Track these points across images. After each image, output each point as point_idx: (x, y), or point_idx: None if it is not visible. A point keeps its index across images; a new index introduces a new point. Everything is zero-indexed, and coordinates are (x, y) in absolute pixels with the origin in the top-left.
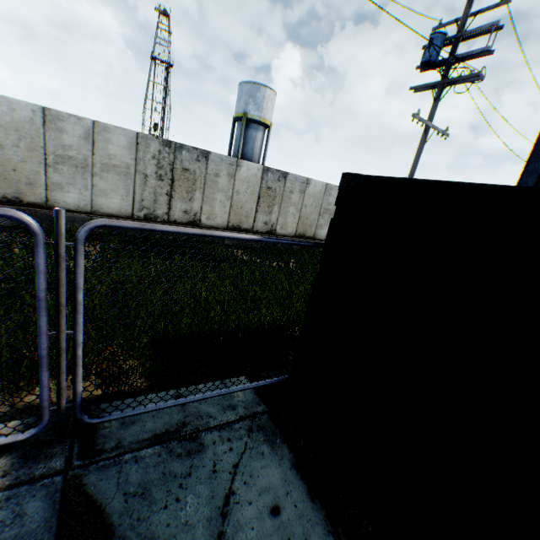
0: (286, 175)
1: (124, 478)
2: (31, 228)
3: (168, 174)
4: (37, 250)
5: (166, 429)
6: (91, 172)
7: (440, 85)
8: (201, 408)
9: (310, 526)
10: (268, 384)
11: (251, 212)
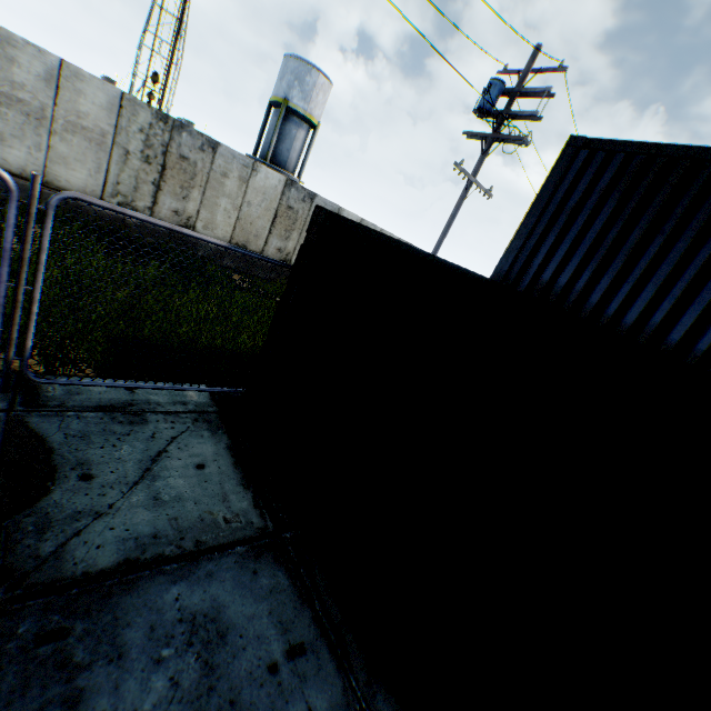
0: (314, 196)
1: (66, 426)
2: (9, 184)
3: (159, 157)
4: (11, 205)
5: (112, 405)
6: (49, 129)
7: (491, 139)
8: (151, 398)
9: (226, 479)
10: (225, 392)
11: (263, 232)
